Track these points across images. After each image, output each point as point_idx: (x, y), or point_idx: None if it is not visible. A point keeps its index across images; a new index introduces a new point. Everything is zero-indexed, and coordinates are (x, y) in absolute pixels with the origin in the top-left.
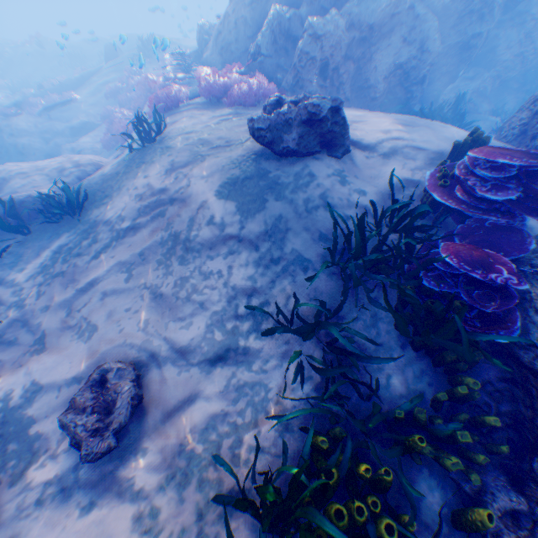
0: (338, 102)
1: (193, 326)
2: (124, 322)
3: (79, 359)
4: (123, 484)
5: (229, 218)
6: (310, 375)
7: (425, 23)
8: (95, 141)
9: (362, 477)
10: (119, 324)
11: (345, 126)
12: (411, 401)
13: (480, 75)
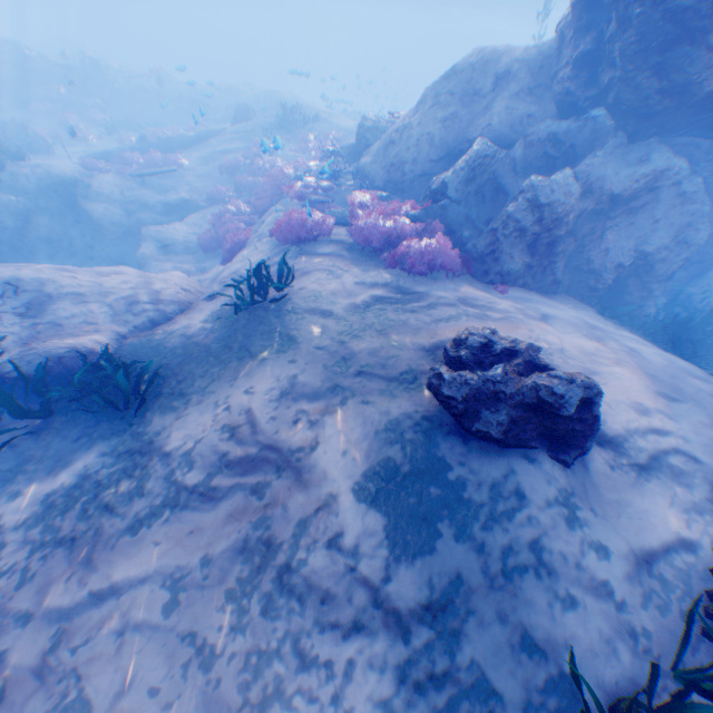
0: (591, 390)
1: None
2: None
3: None
4: None
5: (367, 545)
6: None
7: (693, 207)
8: (191, 231)
9: None
10: None
11: (592, 423)
12: None
13: None
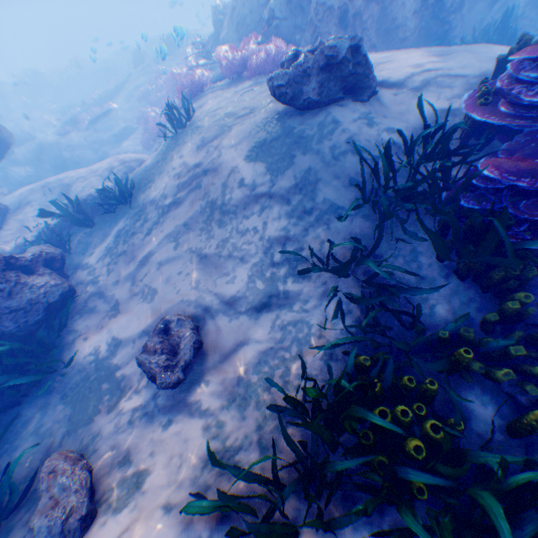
0: (357, 40)
1: (237, 279)
2: (178, 283)
3: (146, 317)
4: (192, 406)
5: (259, 178)
6: (350, 311)
7: None
8: (135, 144)
9: (406, 387)
10: (174, 285)
11: (368, 65)
12: (455, 321)
13: None
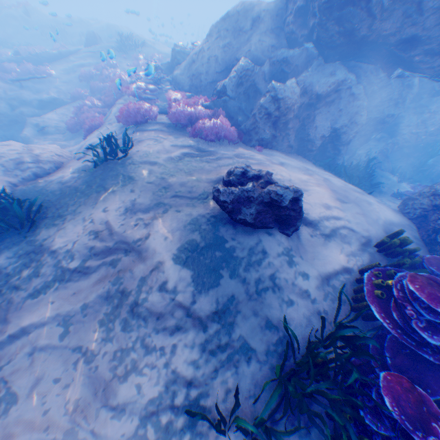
0: (298, 193)
1: (127, 418)
2: (51, 398)
3: None
4: None
5: (181, 286)
6: None
7: (359, 103)
8: (61, 119)
9: None
10: (44, 399)
11: (300, 211)
12: None
13: (386, 141)
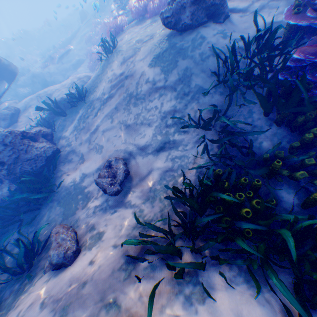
0: None
1: (147, 136)
2: (114, 141)
3: (98, 161)
4: (125, 203)
5: (157, 77)
6: (212, 149)
7: None
8: (85, 69)
9: (242, 183)
10: (112, 142)
11: None
12: (273, 148)
13: None
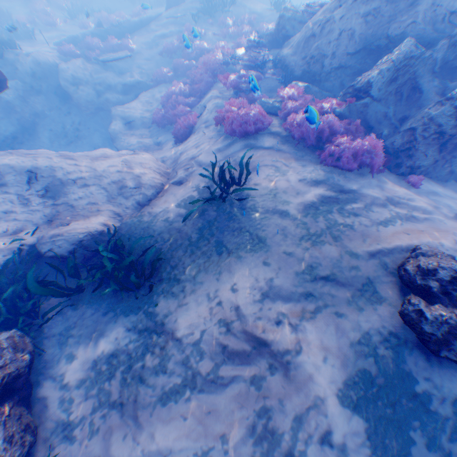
0: None
1: None
2: None
3: None
4: None
5: (353, 445)
6: None
7: None
8: (145, 109)
9: None
10: None
11: None
12: None
13: None
